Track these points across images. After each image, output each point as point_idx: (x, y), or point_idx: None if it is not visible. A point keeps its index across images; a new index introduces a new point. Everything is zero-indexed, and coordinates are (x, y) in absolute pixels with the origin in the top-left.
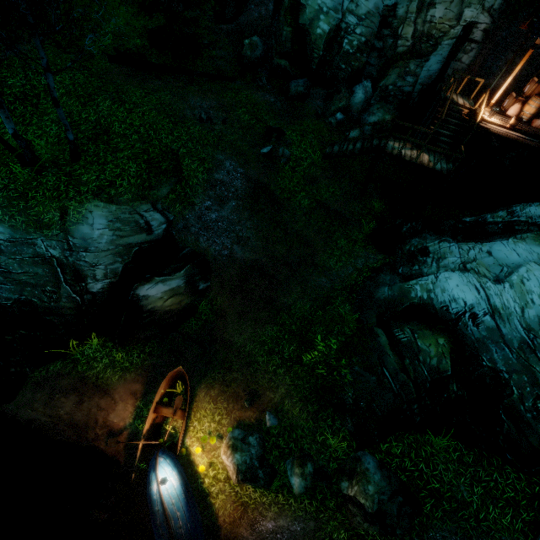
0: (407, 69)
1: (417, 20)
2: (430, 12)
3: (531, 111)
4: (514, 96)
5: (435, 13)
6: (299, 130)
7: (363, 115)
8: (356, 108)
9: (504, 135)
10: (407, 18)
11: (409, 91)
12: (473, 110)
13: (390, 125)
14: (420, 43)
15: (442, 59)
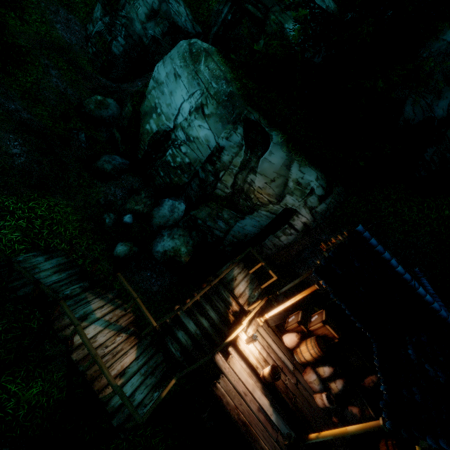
0: (219, 214)
1: (239, 175)
2: (253, 175)
3: (307, 357)
4: (298, 319)
5: (257, 180)
6: None
7: (166, 231)
8: (159, 220)
9: (232, 406)
10: (230, 167)
11: (221, 236)
12: (246, 310)
13: (183, 259)
14: (239, 198)
15: (259, 225)
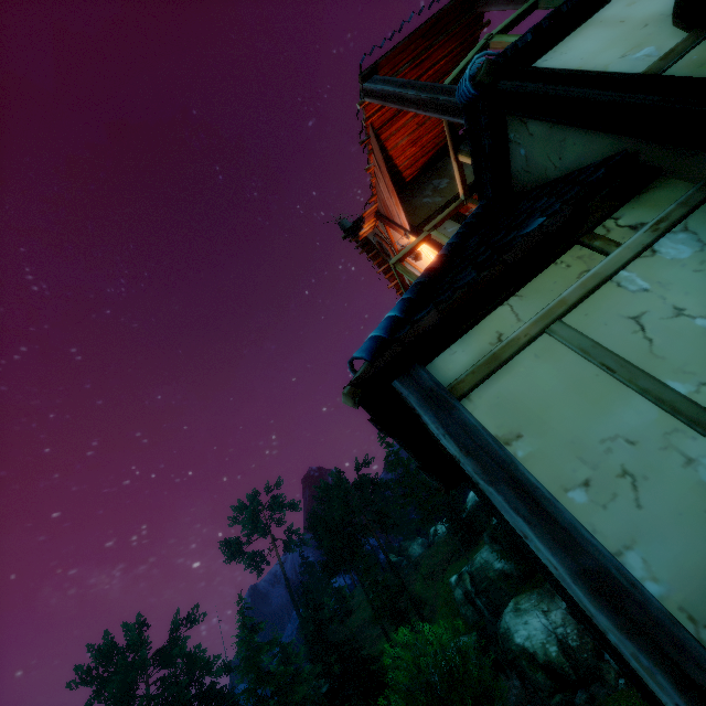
0: None
1: None
2: None
3: None
4: None
5: None
6: (610, 703)
7: None
8: None
9: None
10: None
11: None
12: None
13: None
14: None
15: None
